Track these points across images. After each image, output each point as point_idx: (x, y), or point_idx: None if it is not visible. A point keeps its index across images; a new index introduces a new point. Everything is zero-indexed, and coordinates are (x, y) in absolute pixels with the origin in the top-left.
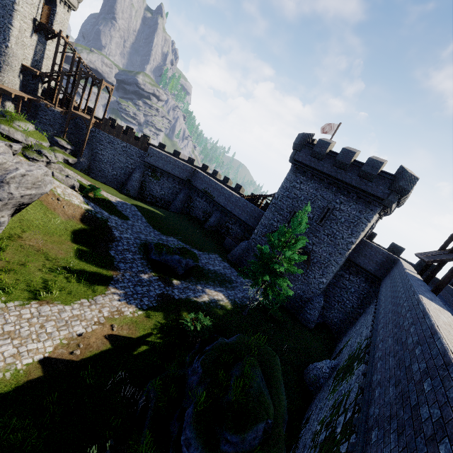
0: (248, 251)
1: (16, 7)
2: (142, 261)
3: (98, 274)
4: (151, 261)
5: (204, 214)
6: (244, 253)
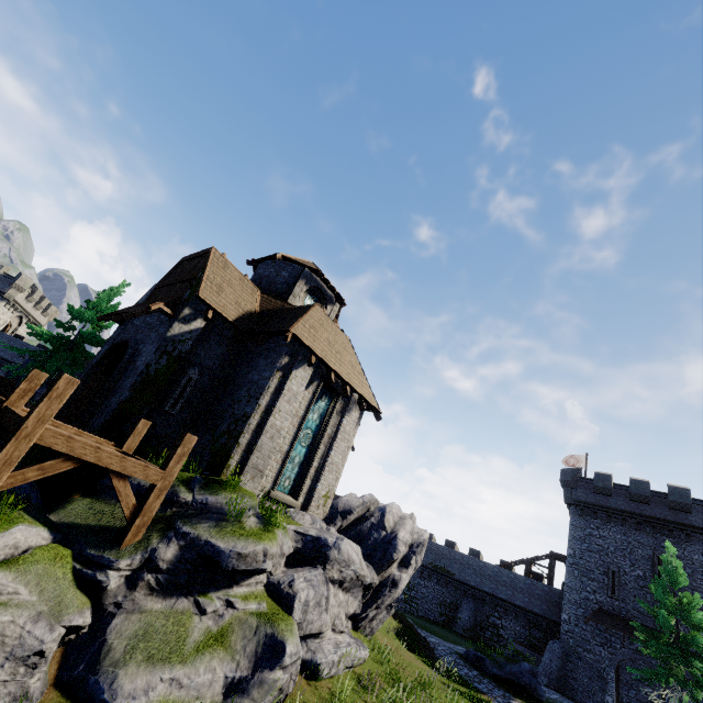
0: (569, 659)
1: None
2: (487, 680)
3: (476, 698)
4: (493, 680)
5: (442, 607)
6: (565, 665)
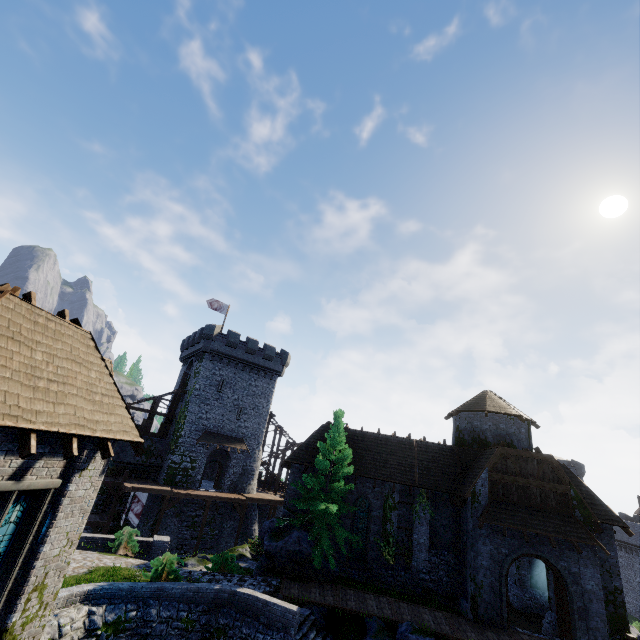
0: None
1: (269, 411)
2: None
3: None
4: None
5: None
6: None
